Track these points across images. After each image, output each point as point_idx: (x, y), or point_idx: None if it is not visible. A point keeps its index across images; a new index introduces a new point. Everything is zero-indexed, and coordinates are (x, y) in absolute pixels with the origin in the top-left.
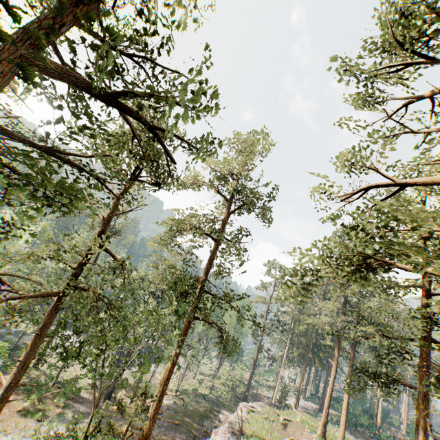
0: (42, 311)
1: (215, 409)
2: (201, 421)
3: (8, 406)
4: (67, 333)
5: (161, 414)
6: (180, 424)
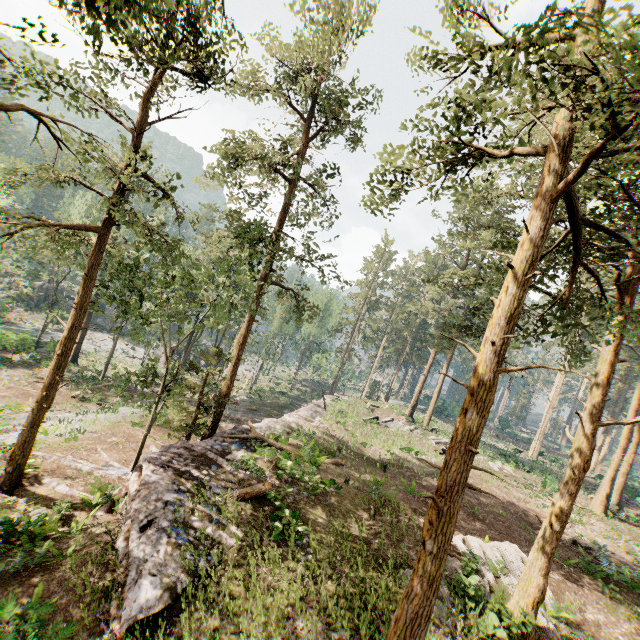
0: None
1: (296, 403)
2: (281, 410)
3: (58, 393)
4: (99, 335)
5: (236, 405)
6: (258, 411)
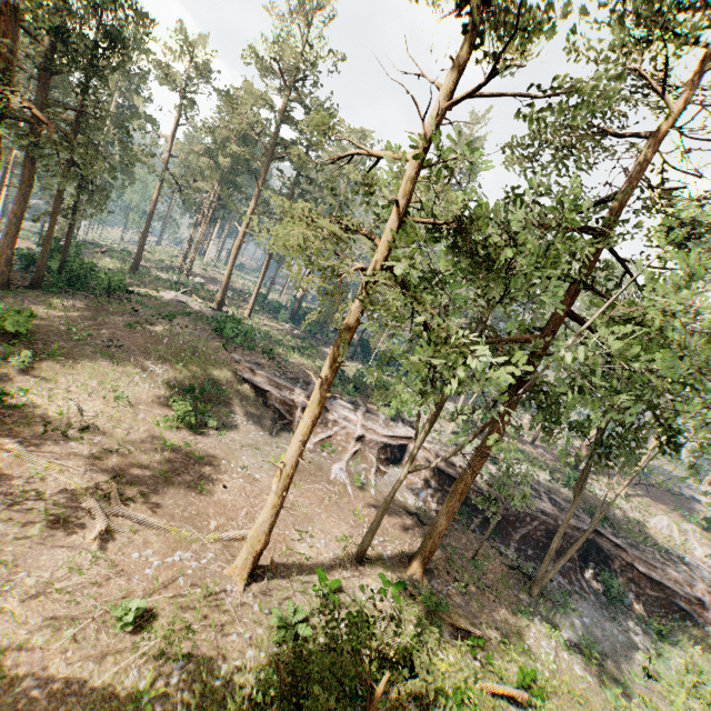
0: None
1: None
2: None
3: None
4: None
5: None
6: None
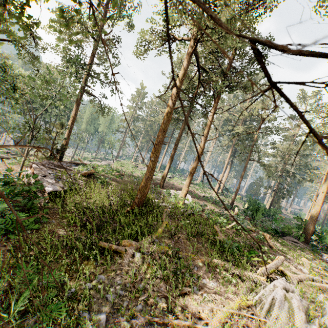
0: None
1: None
2: None
3: None
4: None
5: None
6: None
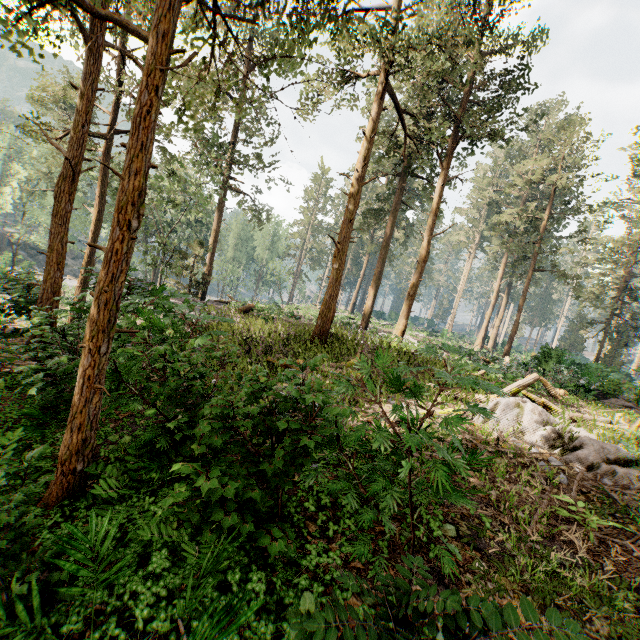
0: (4, 254)
1: None
2: None
3: None
4: None
5: None
6: None
